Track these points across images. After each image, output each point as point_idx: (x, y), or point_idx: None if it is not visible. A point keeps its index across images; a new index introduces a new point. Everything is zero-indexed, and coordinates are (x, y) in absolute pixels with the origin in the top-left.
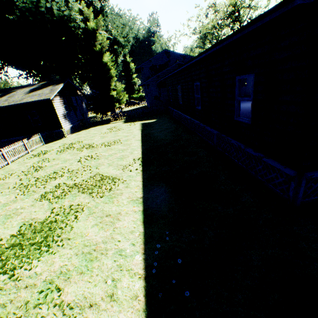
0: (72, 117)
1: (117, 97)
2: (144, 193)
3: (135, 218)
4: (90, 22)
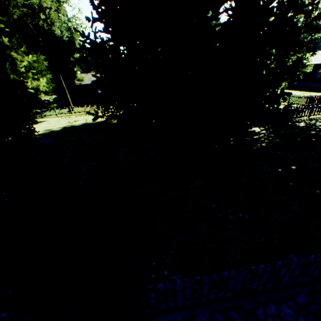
0: None
1: None
2: None
3: None
4: None
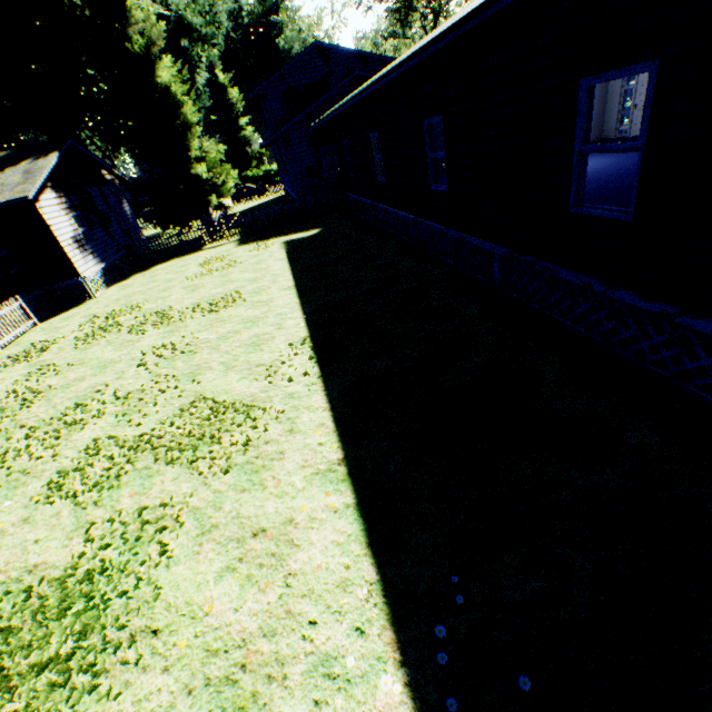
0: (100, 243)
1: (211, 180)
2: (345, 445)
3: (343, 535)
4: None
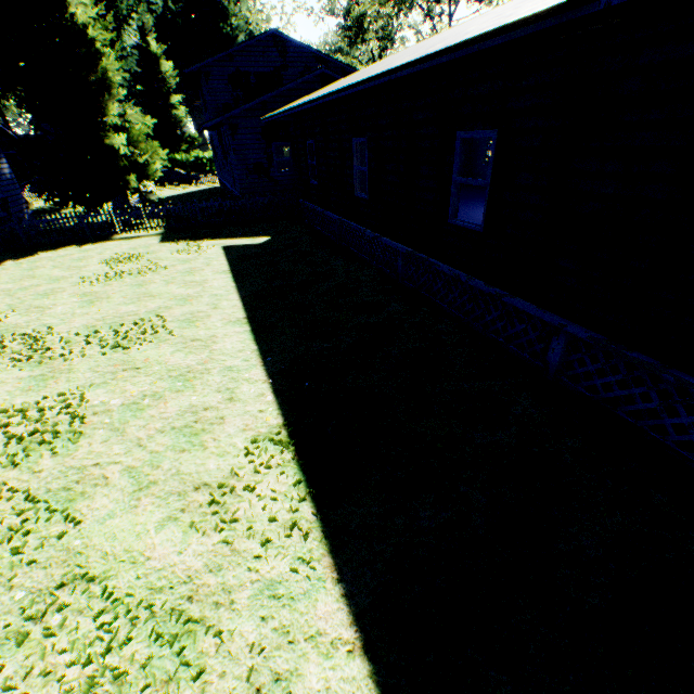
0: None
1: (131, 155)
2: None
3: None
4: None
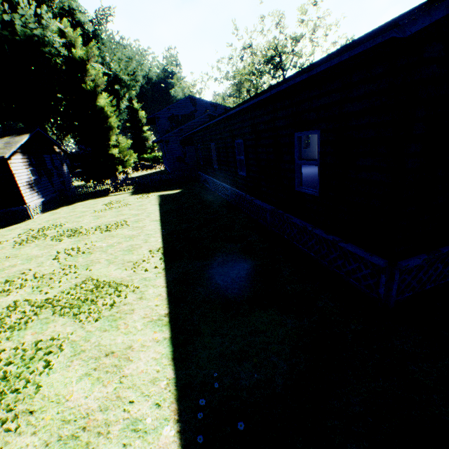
0: (44, 186)
1: (120, 157)
2: (170, 306)
3: (159, 354)
4: (77, 49)
